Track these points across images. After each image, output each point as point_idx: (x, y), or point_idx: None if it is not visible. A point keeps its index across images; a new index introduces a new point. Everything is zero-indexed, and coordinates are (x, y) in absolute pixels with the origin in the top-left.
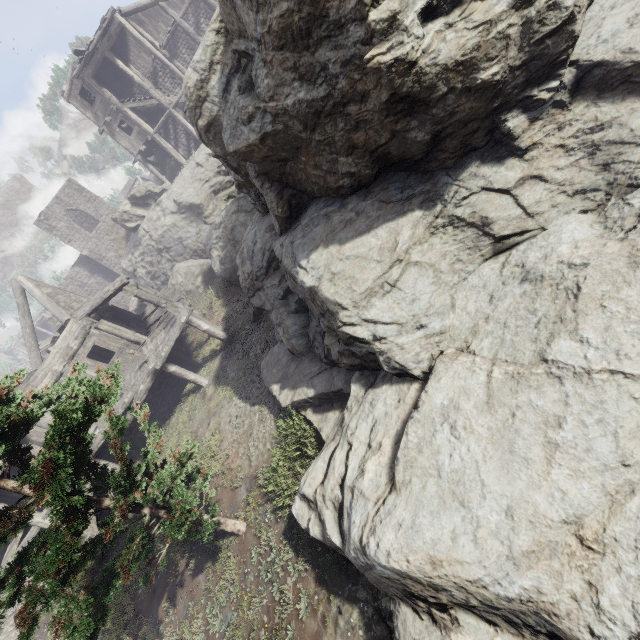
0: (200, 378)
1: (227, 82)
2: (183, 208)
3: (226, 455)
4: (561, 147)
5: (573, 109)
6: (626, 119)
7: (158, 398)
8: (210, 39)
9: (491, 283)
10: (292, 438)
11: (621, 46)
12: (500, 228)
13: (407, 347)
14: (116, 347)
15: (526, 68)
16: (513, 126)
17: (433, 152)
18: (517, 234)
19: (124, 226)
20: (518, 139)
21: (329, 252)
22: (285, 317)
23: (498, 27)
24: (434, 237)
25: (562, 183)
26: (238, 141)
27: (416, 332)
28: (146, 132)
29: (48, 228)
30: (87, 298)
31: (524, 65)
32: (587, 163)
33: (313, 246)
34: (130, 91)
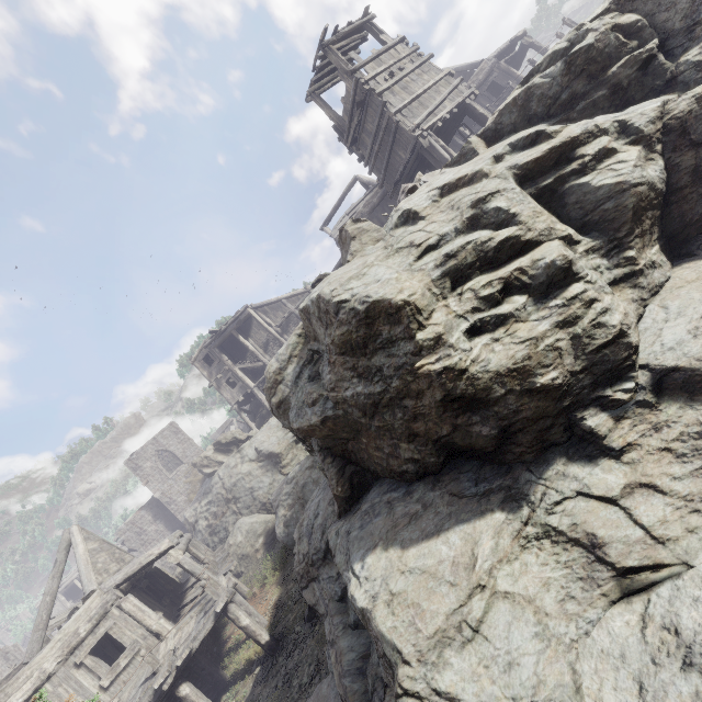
0: None
1: (300, 371)
2: (262, 456)
3: None
4: (667, 450)
5: (664, 409)
6: None
7: None
8: (293, 340)
9: (632, 653)
10: None
11: (692, 354)
12: (619, 554)
13: None
14: (130, 639)
15: (589, 372)
16: (594, 424)
17: (505, 444)
18: (648, 567)
19: (201, 471)
20: (606, 438)
21: (388, 557)
22: (340, 633)
23: (545, 341)
24: (527, 552)
25: (688, 497)
26: (302, 420)
27: None
28: (247, 386)
29: (134, 467)
30: (132, 555)
31: (586, 369)
32: None
33: (370, 544)
34: (244, 356)
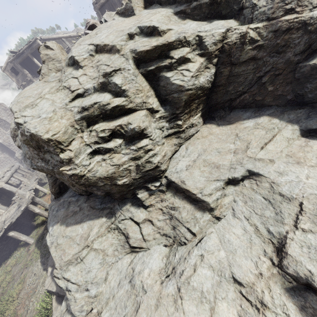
0: (29, 239)
1: None
2: None
3: (19, 302)
4: (161, 210)
5: (167, 194)
6: (181, 210)
7: (4, 246)
8: None
9: (123, 272)
10: (41, 313)
11: (181, 178)
12: (132, 242)
13: (77, 301)
14: None
15: (143, 178)
16: (141, 196)
17: (111, 194)
18: (139, 247)
19: None
20: (144, 201)
21: (60, 229)
22: None
23: (124, 166)
24: (109, 233)
25: (159, 228)
26: (26, 163)
27: (85, 292)
28: None
29: None
30: None
31: (141, 177)
32: (169, 222)
33: (57, 220)
34: None
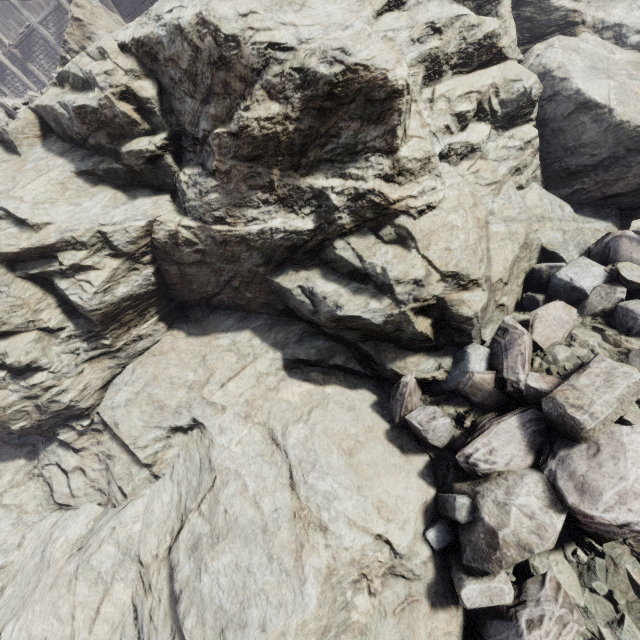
0: None
1: None
2: None
3: None
4: (98, 456)
5: (105, 435)
6: (116, 461)
7: None
8: None
9: (42, 537)
10: None
11: (116, 418)
12: (58, 497)
13: None
14: None
15: (57, 417)
16: (65, 438)
17: None
18: (66, 505)
19: None
20: (72, 443)
21: None
22: None
23: (14, 408)
24: (32, 481)
25: (94, 480)
26: None
27: None
28: None
29: None
30: None
31: (53, 417)
32: (105, 474)
33: None
34: None
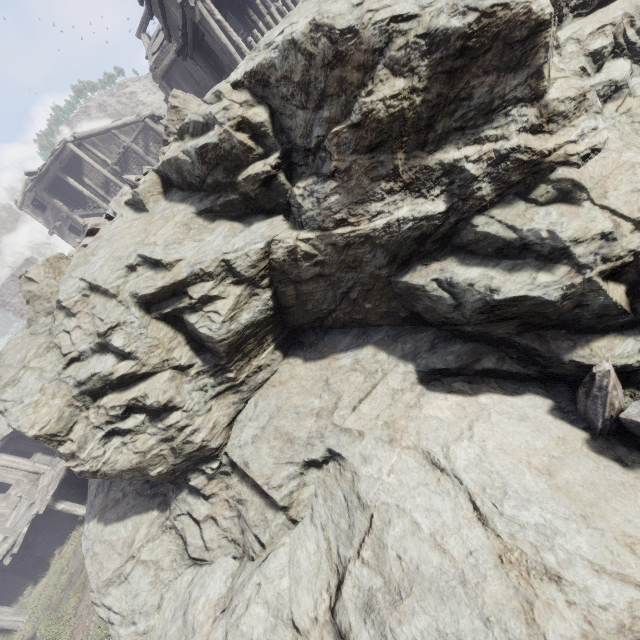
0: None
1: None
2: None
3: (77, 622)
4: (227, 501)
5: (233, 478)
6: (249, 506)
7: (55, 523)
8: None
9: (180, 597)
10: None
11: (245, 457)
12: (192, 551)
13: None
14: (13, 479)
15: (189, 460)
16: (196, 483)
17: None
18: (200, 560)
19: None
20: (202, 489)
21: (97, 529)
22: None
23: (153, 452)
24: (165, 534)
25: (226, 529)
26: None
27: (132, 626)
28: None
29: (1, 304)
30: None
31: (186, 460)
32: (237, 522)
33: (94, 513)
34: (83, 197)
